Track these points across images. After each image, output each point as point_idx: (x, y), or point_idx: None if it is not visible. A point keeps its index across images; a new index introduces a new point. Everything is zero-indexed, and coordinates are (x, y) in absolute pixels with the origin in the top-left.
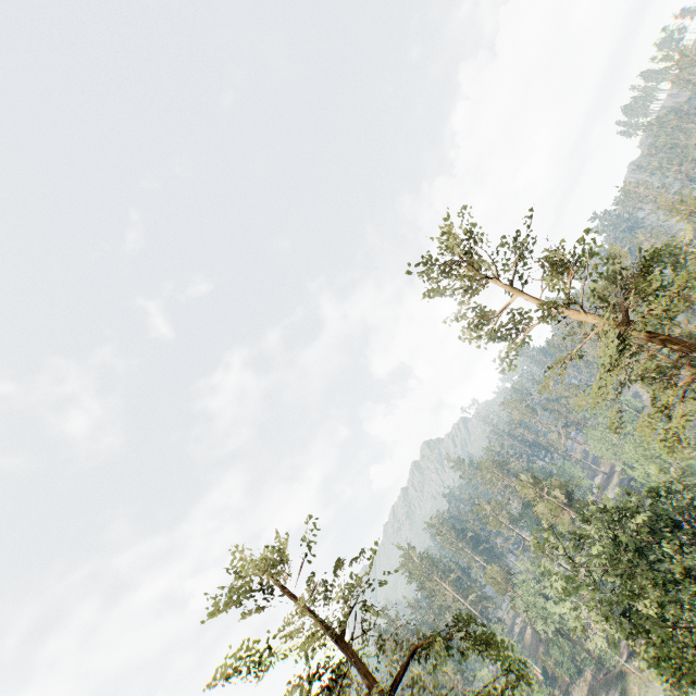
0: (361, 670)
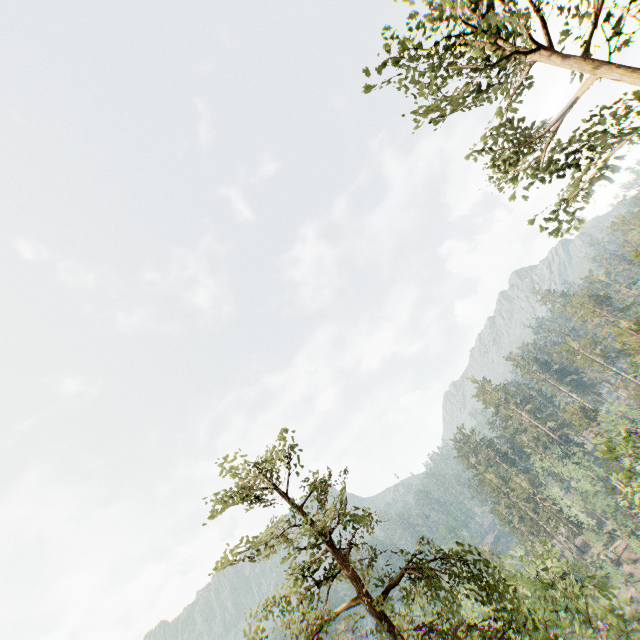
0: (354, 572)
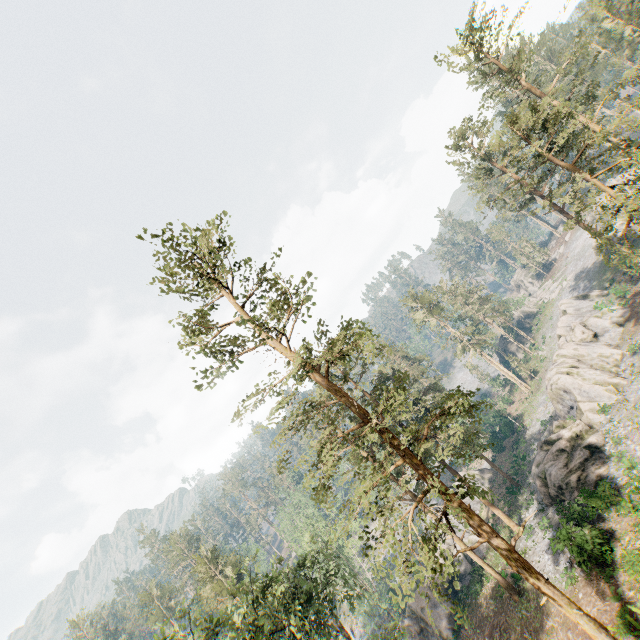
0: None
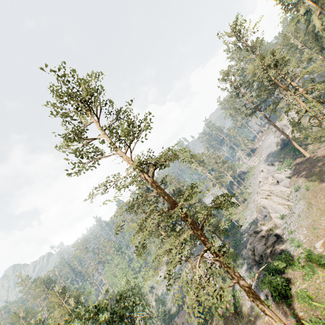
0: None
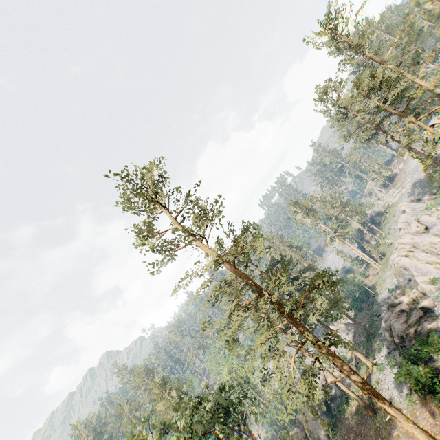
0: None
